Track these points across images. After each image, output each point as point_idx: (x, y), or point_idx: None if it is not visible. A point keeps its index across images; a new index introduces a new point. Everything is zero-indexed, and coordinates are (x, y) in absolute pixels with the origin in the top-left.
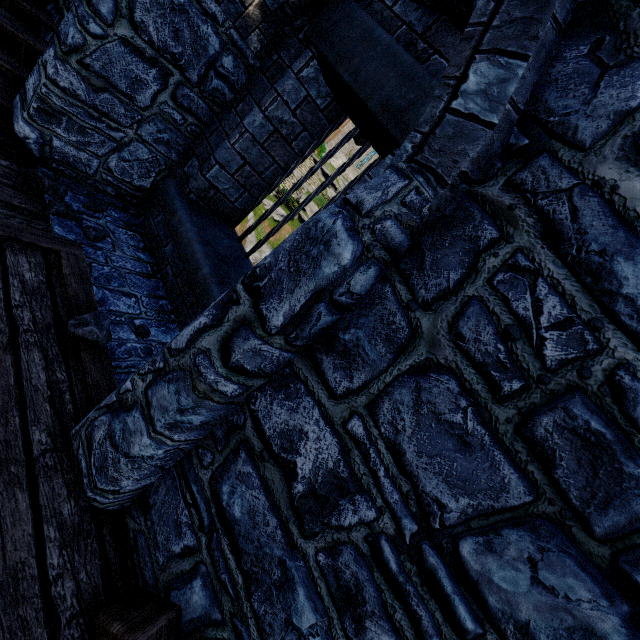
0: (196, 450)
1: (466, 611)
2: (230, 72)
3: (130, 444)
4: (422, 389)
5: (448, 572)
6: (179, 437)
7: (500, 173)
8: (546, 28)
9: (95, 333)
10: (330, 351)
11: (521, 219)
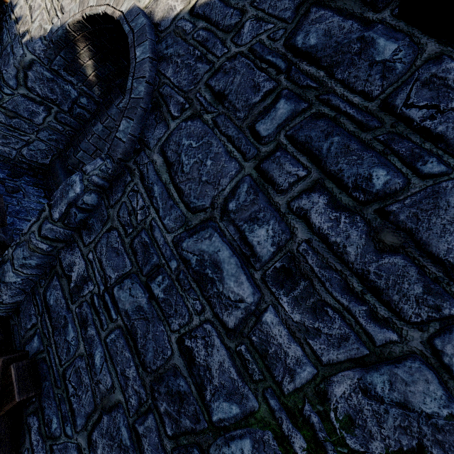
0: (39, 280)
1: (114, 312)
2: (86, 105)
3: (5, 277)
4: (109, 237)
5: (110, 300)
6: (27, 272)
7: (133, 158)
8: (138, 111)
9: (3, 237)
10: (85, 228)
11: (136, 173)
